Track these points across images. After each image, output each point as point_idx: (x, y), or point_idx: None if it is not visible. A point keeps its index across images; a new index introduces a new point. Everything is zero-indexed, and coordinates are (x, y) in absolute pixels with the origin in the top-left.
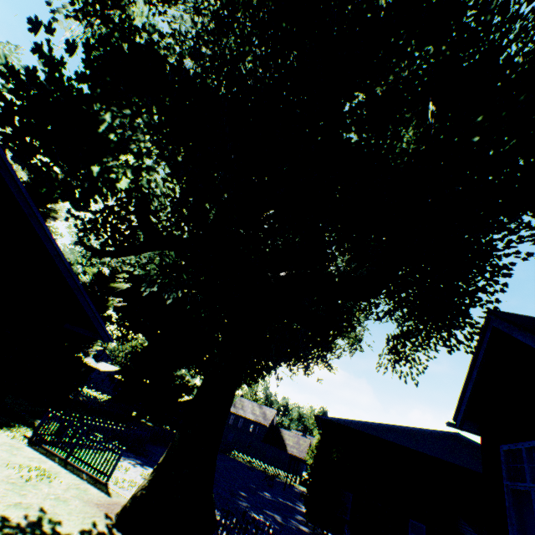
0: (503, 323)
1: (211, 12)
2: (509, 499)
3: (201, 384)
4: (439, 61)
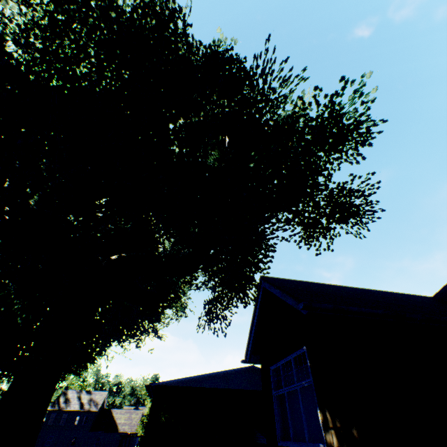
0: (268, 284)
1: (44, 10)
2: (276, 403)
3: (7, 390)
4: (231, 111)
